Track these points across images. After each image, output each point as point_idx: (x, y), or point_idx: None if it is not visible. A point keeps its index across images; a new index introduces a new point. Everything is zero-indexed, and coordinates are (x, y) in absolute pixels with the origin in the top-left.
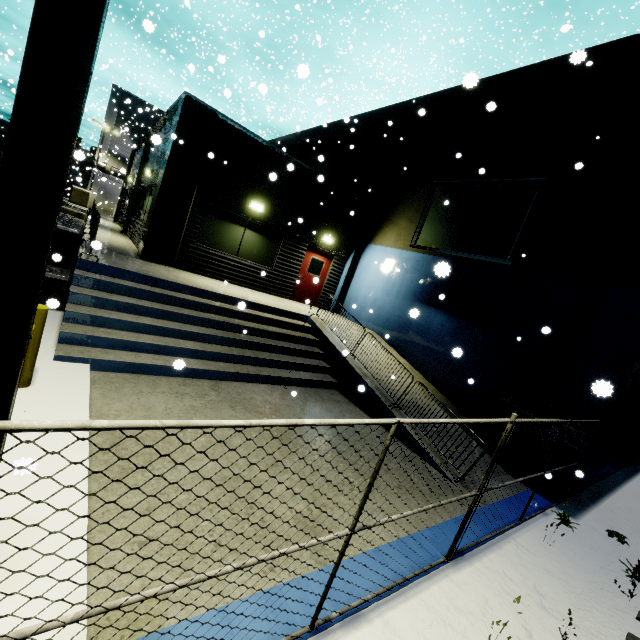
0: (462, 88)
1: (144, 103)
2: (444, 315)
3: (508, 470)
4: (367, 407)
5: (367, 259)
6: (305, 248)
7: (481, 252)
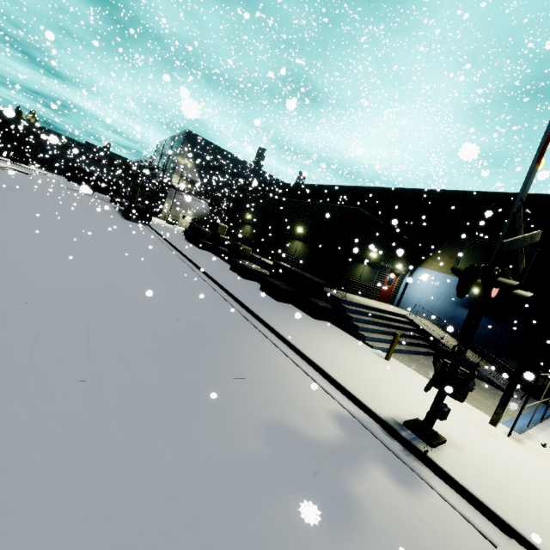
0: (487, 193)
1: (205, 141)
2: None
3: (531, 397)
4: None
5: (418, 276)
6: (388, 272)
7: None
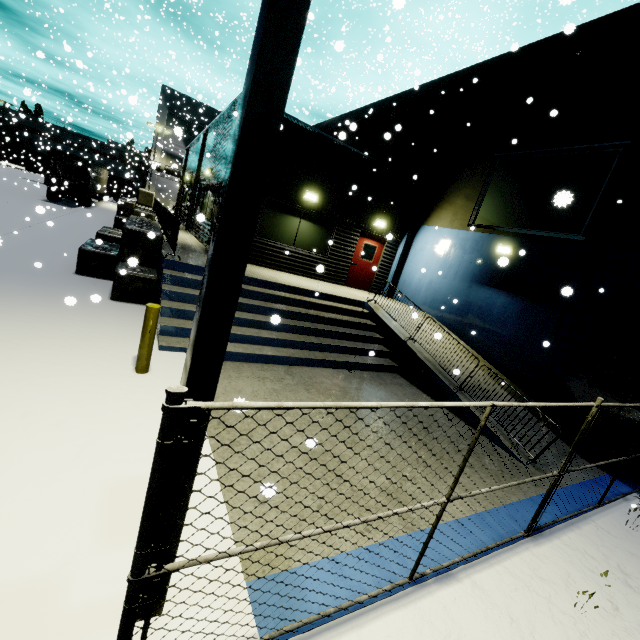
0: (527, 49)
1: (191, 100)
2: (507, 296)
3: (582, 454)
4: (430, 390)
5: (421, 241)
6: (358, 234)
7: (549, 228)
